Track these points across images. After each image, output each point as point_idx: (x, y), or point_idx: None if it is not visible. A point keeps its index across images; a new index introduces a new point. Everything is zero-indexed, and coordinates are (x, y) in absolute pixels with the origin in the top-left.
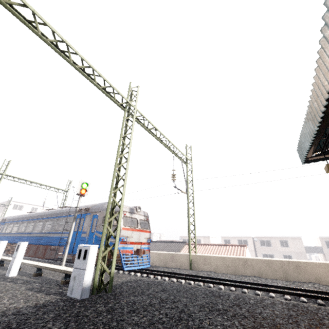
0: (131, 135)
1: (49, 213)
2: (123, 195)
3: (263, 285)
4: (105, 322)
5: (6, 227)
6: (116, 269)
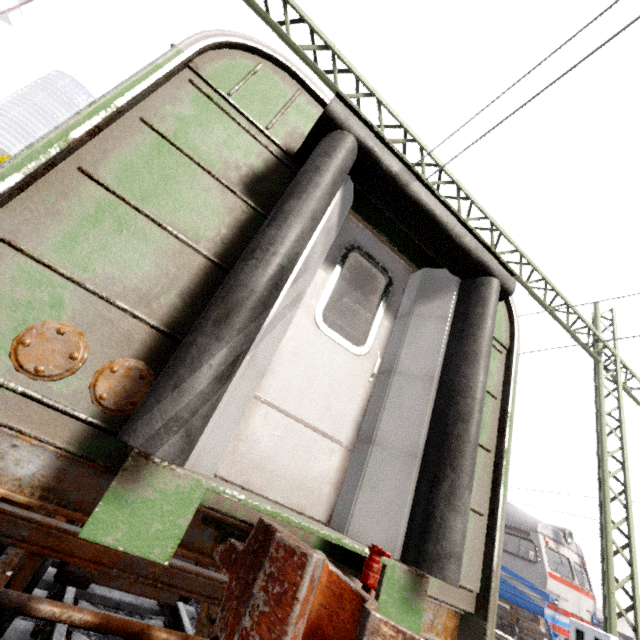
0: (621, 412)
1: None
2: (631, 539)
3: None
4: None
5: None
6: None
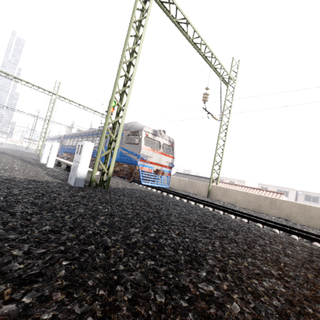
0: (146, 20)
1: (90, 131)
2: (127, 97)
3: (287, 227)
4: (67, 202)
5: (66, 141)
6: (138, 183)
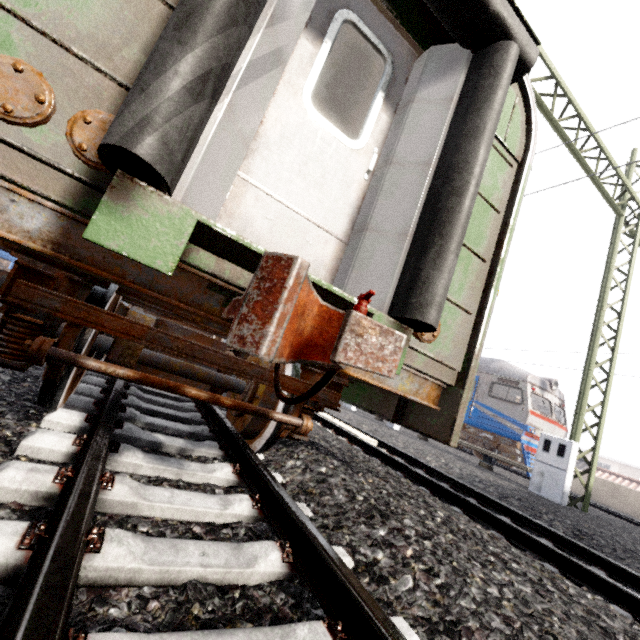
0: (631, 266)
1: None
2: (610, 375)
3: None
4: None
5: None
6: (501, 467)
